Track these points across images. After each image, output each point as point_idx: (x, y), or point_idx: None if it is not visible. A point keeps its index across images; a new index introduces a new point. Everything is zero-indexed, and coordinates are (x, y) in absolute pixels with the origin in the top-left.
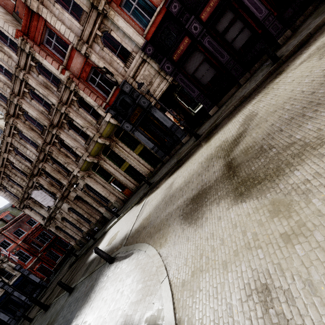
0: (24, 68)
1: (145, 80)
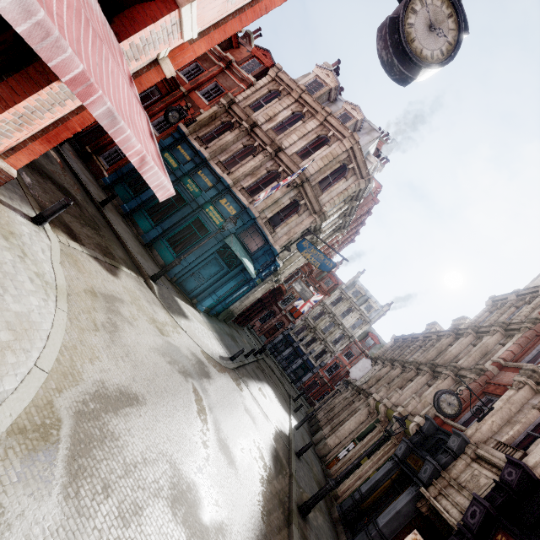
0: (507, 329)
1: (469, 478)
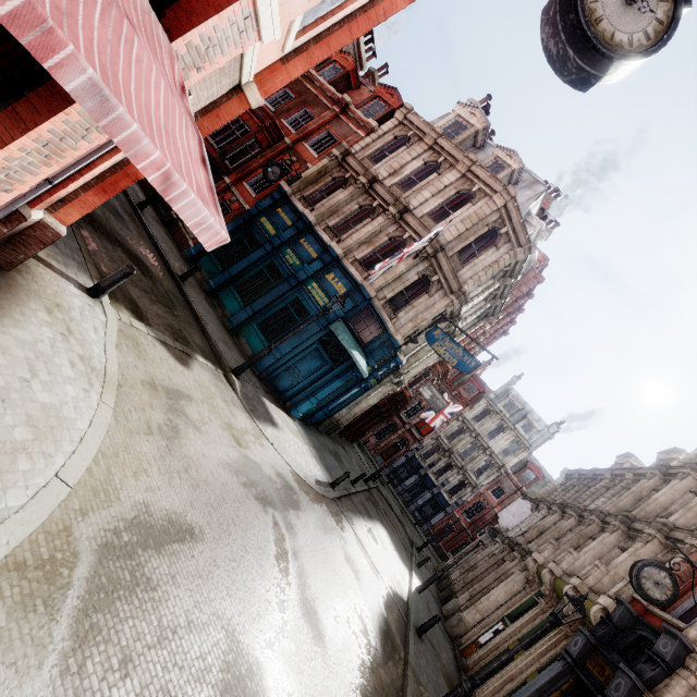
0: None
1: None
